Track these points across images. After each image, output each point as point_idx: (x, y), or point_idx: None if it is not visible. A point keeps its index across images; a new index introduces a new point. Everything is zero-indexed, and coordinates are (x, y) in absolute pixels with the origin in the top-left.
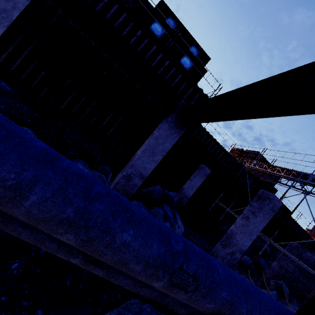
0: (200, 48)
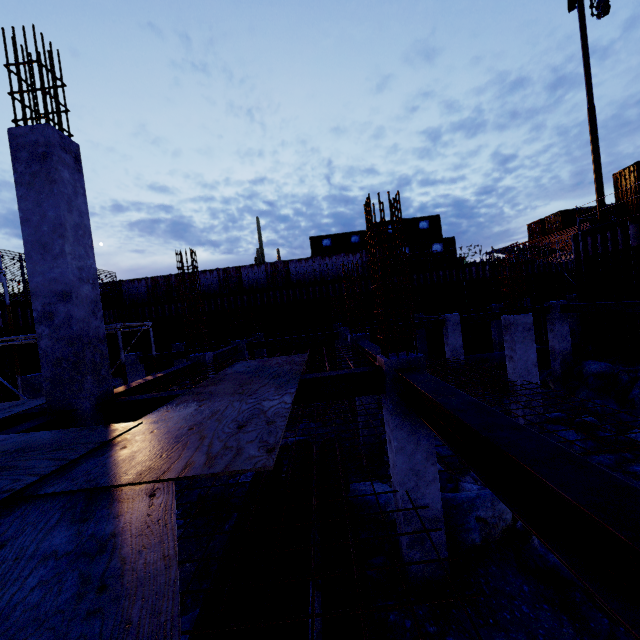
0: (425, 218)
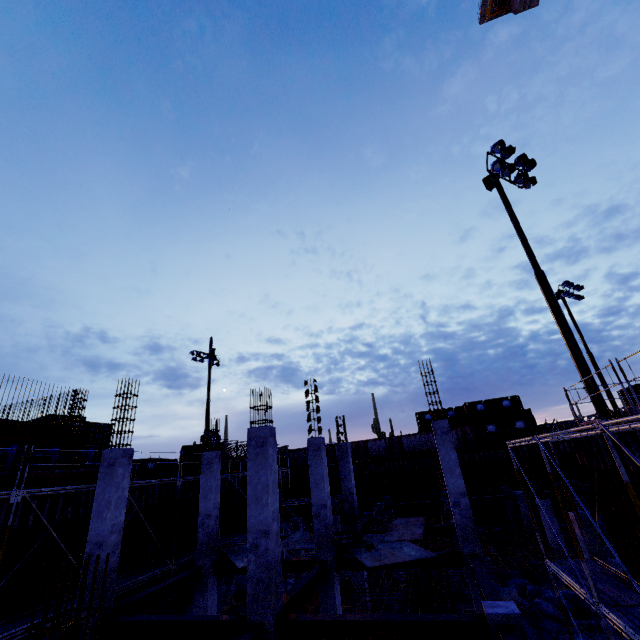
0: (507, 398)
